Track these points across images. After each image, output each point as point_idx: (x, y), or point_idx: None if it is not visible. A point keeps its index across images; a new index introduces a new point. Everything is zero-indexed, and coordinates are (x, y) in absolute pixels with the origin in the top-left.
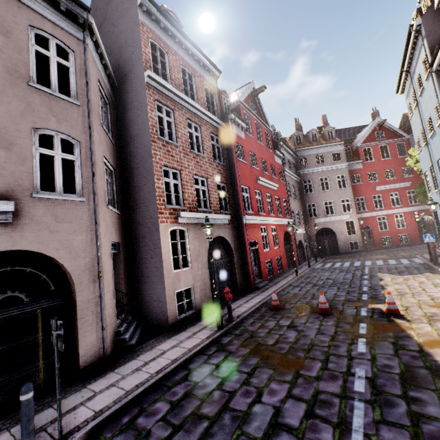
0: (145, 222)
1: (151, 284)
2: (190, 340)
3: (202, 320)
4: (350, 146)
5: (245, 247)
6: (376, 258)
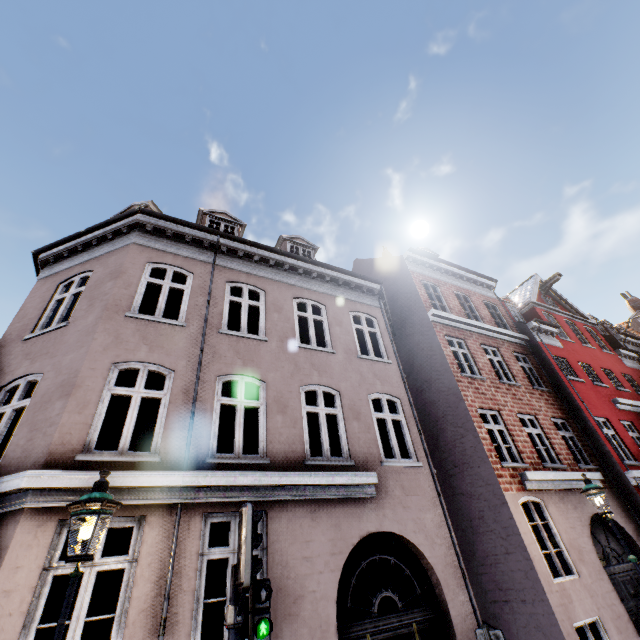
0: (477, 492)
1: (521, 606)
2: None
3: None
4: None
5: None
6: None
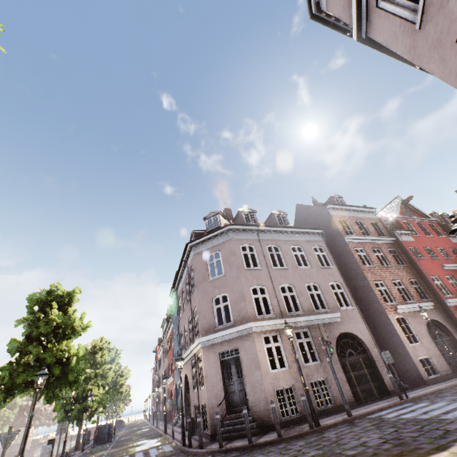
0: (376, 316)
1: (398, 355)
2: (446, 383)
3: (449, 379)
4: None
5: None
6: None
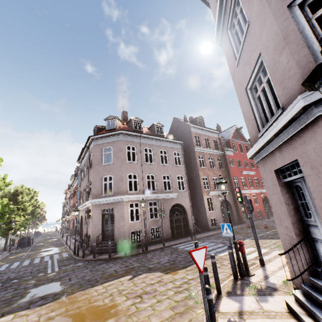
0: (198, 195)
1: (202, 216)
2: (217, 231)
3: (220, 229)
4: None
5: (237, 204)
6: None
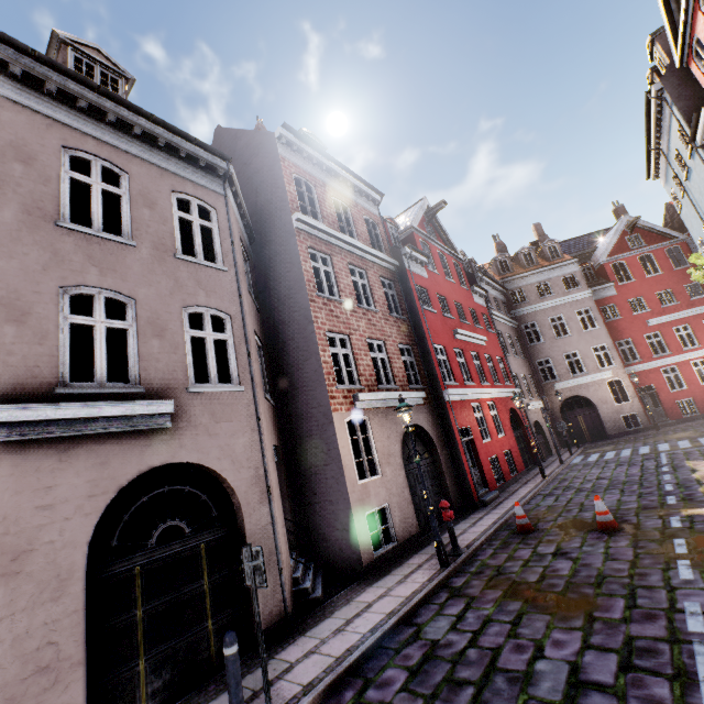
0: (310, 413)
1: (329, 505)
2: (404, 586)
3: (410, 556)
4: (589, 264)
5: (454, 437)
6: (676, 437)
